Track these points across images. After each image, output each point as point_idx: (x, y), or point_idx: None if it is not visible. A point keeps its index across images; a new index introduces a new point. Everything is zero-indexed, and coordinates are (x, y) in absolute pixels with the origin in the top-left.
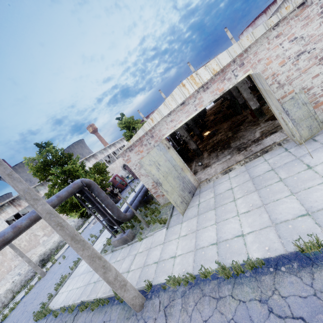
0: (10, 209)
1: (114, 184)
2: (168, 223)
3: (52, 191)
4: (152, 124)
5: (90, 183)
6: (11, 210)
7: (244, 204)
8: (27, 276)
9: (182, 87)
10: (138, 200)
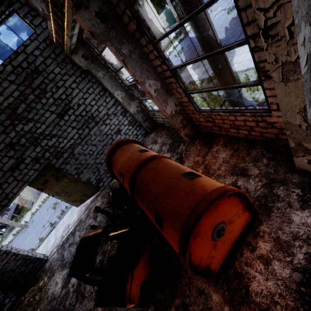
0: None
1: None
2: (31, 209)
3: None
4: None
5: None
6: None
7: None
8: None
9: None
10: (13, 212)
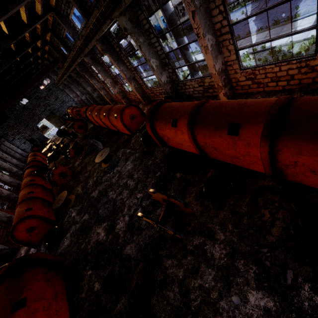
0: None
1: None
2: None
3: None
4: None
5: None
6: None
7: None
8: None
9: None
10: None
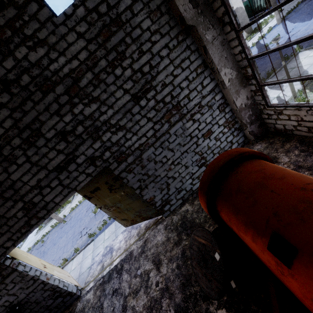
0: None
1: None
2: (71, 201)
3: None
4: None
5: None
6: None
7: None
8: None
9: None
10: None
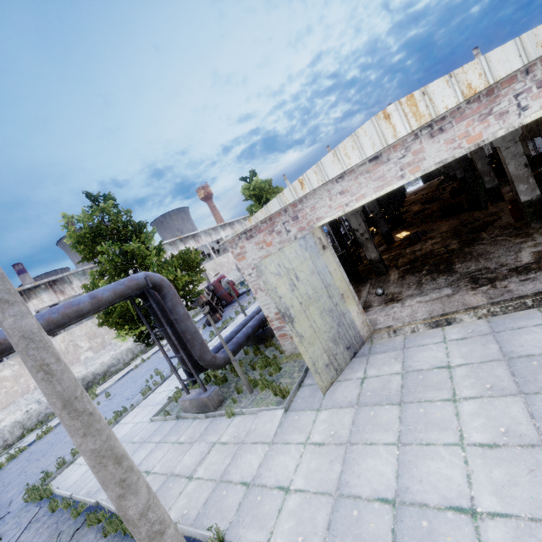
0: (47, 295)
1: (216, 291)
2: (290, 400)
3: (97, 282)
4: (301, 192)
5: (161, 284)
6: (48, 297)
7: (482, 419)
8: (49, 407)
9: (382, 120)
10: (245, 333)
